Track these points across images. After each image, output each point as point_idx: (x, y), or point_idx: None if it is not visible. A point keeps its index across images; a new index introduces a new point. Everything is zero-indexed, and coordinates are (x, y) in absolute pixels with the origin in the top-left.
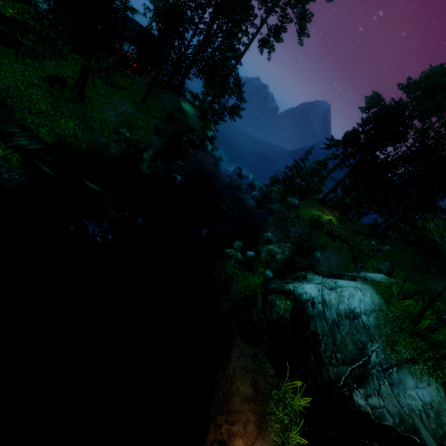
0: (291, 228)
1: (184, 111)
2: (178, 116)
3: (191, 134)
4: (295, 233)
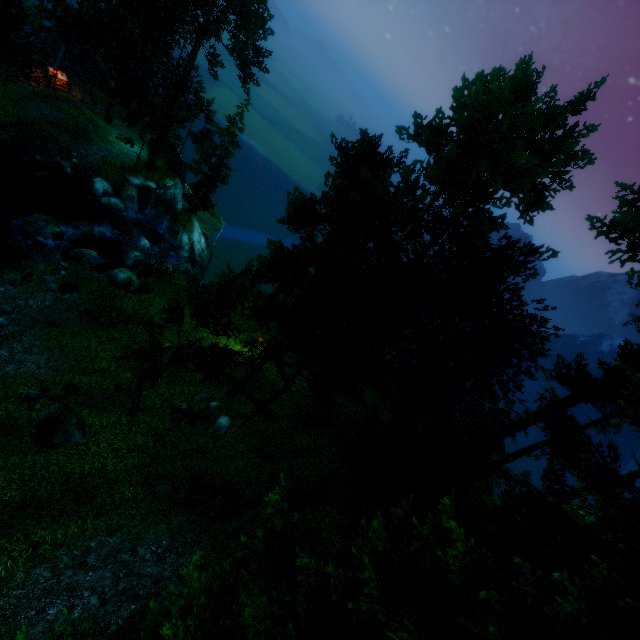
0: (1, 284)
1: (85, 137)
2: (44, 130)
3: (61, 158)
4: (2, 295)
